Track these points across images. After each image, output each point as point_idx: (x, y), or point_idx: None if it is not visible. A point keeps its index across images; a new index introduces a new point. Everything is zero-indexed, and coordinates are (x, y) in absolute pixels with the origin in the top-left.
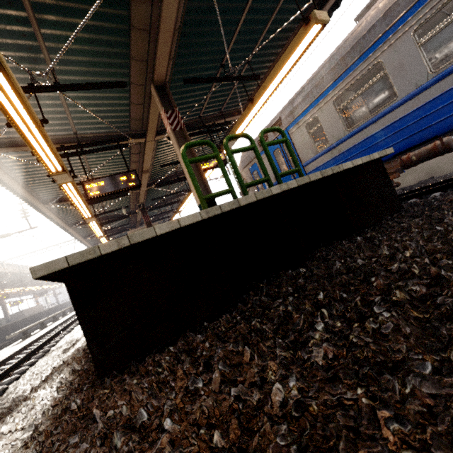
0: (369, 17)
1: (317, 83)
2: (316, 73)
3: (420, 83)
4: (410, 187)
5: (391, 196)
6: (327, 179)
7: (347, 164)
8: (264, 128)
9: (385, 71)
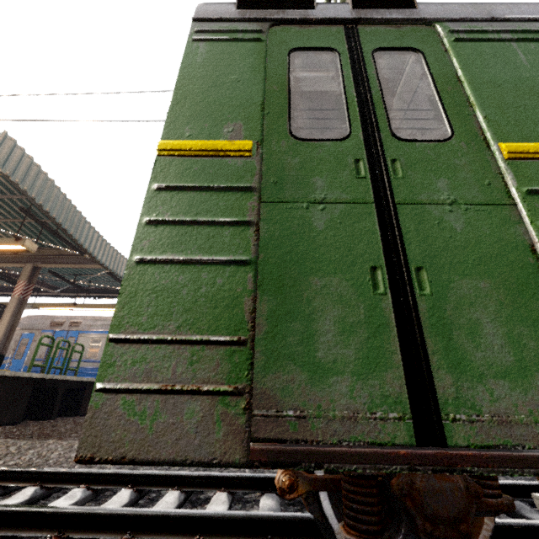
0: None
1: None
2: None
3: None
4: None
5: None
6: (87, 382)
7: None
8: (65, 316)
9: None
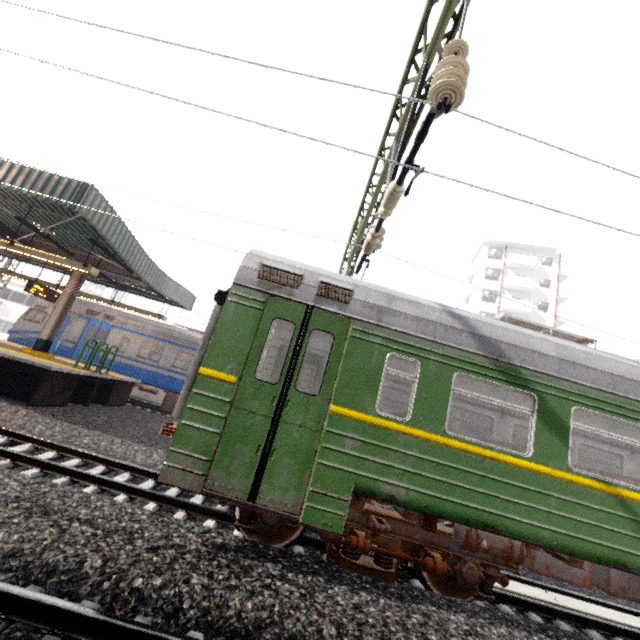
0: (175, 332)
1: (145, 327)
2: (148, 323)
3: (166, 367)
4: (133, 397)
5: (126, 398)
6: (116, 380)
7: (126, 379)
8: (100, 307)
9: (163, 353)
